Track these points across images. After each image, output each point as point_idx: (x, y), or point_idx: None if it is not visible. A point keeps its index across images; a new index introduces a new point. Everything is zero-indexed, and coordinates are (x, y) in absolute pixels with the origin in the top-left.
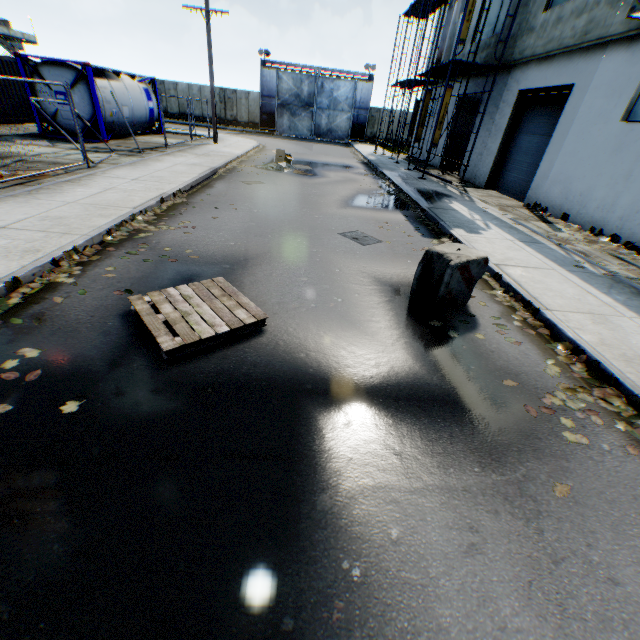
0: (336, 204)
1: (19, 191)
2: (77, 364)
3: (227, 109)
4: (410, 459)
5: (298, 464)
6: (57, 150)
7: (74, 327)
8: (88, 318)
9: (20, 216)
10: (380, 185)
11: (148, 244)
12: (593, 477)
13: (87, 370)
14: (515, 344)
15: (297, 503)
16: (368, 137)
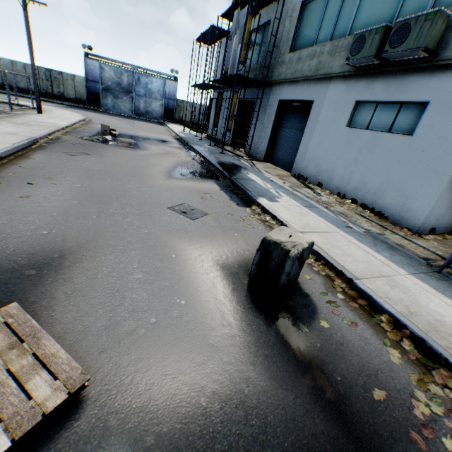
0: (161, 176)
1: None
2: None
3: (54, 86)
4: None
5: None
6: None
7: None
8: None
9: None
10: (193, 157)
11: None
12: None
13: None
14: (353, 326)
15: None
16: (177, 119)
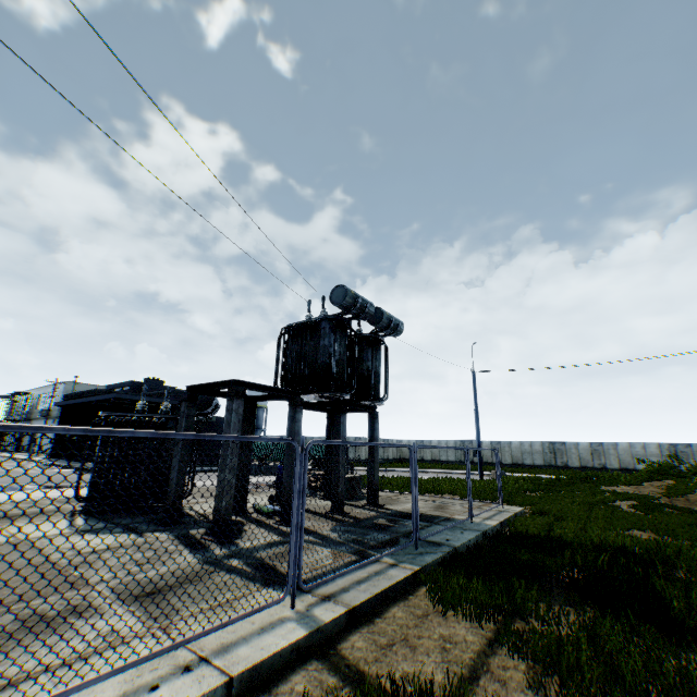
0: None
1: None
2: None
3: None
4: None
5: None
6: None
7: None
8: None
9: None
10: None
11: None
12: None
13: None
14: None
15: None
16: None
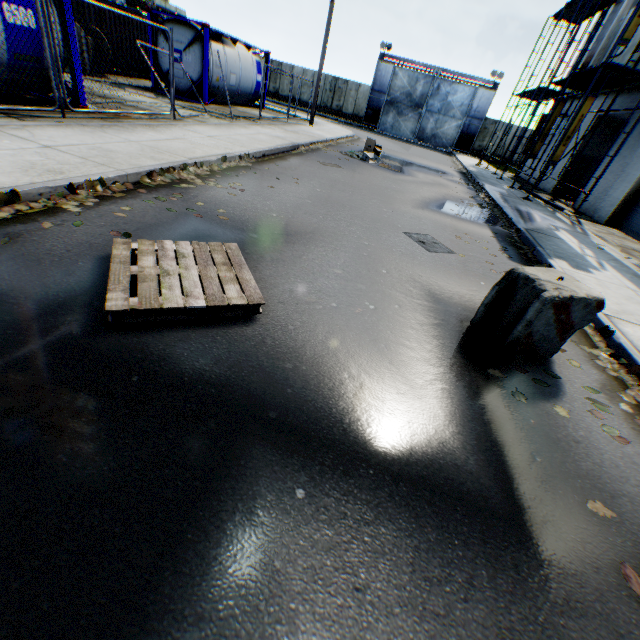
0: (413, 203)
1: (93, 123)
2: (5, 298)
3: (335, 99)
4: (380, 607)
5: (186, 547)
6: (156, 102)
7: (39, 257)
8: (62, 251)
9: (74, 142)
10: (473, 196)
11: (184, 195)
12: None
13: (10, 309)
14: (618, 441)
15: (140, 632)
16: (474, 149)
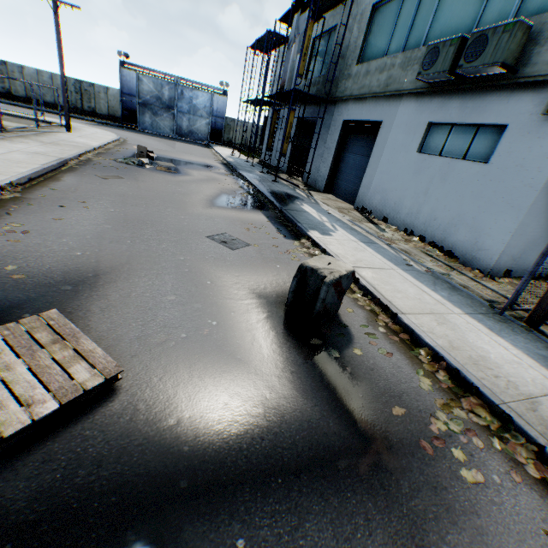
0: (201, 203)
1: None
2: None
3: (84, 100)
4: None
5: None
6: None
7: None
8: None
9: None
10: (240, 185)
11: None
12: (505, 531)
13: None
14: (388, 356)
15: None
16: (225, 141)
